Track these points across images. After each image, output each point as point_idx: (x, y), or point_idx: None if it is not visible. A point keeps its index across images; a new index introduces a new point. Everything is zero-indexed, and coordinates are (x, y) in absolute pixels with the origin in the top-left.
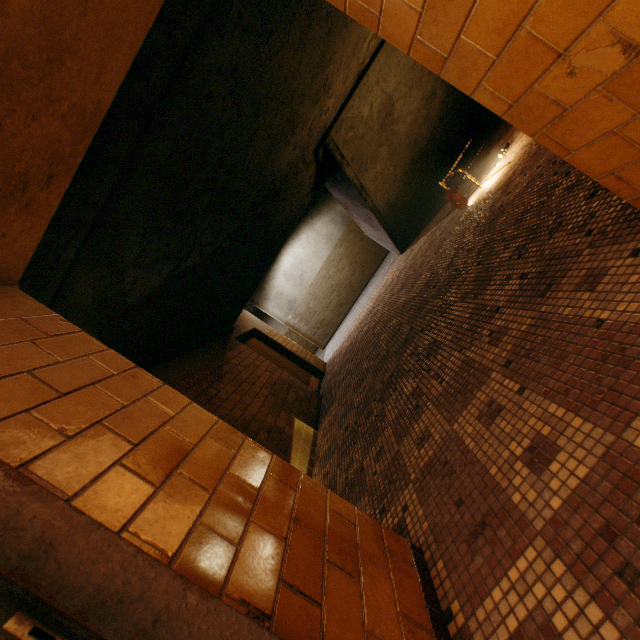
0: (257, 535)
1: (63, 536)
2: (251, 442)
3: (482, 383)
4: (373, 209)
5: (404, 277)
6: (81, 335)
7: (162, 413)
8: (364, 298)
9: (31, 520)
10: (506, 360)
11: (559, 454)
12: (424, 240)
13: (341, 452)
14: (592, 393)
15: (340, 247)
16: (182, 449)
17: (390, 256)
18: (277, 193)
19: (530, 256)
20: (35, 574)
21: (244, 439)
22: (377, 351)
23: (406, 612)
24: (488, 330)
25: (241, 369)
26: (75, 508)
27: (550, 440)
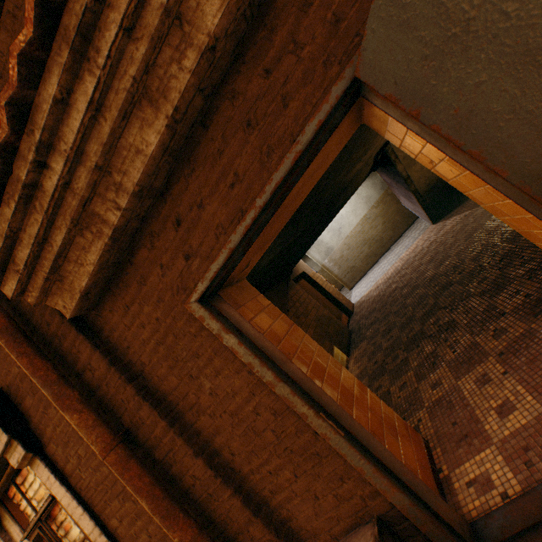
0: (358, 411)
1: (321, 394)
2: (345, 369)
3: (481, 361)
4: (414, 192)
5: (433, 251)
6: (272, 305)
7: (311, 349)
8: (392, 255)
9: (313, 388)
10: (500, 351)
11: (515, 411)
12: (457, 220)
13: (371, 378)
14: (541, 386)
15: (376, 208)
16: (323, 368)
17: (421, 220)
18: (344, 189)
19: (536, 281)
20: (322, 403)
21: (342, 367)
22: (404, 311)
23: (419, 461)
24: (493, 326)
25: (298, 305)
26: (319, 387)
27: (512, 403)
